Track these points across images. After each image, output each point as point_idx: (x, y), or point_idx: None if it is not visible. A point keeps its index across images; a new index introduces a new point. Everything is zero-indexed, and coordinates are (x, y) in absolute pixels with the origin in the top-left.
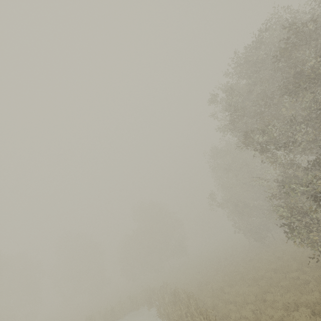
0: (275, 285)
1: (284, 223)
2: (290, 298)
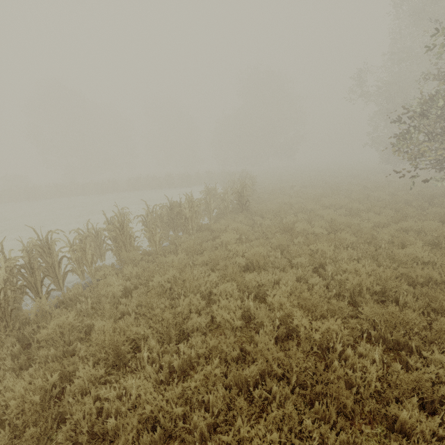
0: (347, 196)
1: (396, 118)
2: (341, 202)
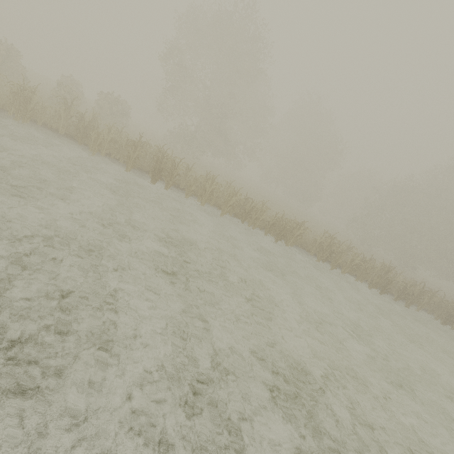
0: None
1: None
2: None
